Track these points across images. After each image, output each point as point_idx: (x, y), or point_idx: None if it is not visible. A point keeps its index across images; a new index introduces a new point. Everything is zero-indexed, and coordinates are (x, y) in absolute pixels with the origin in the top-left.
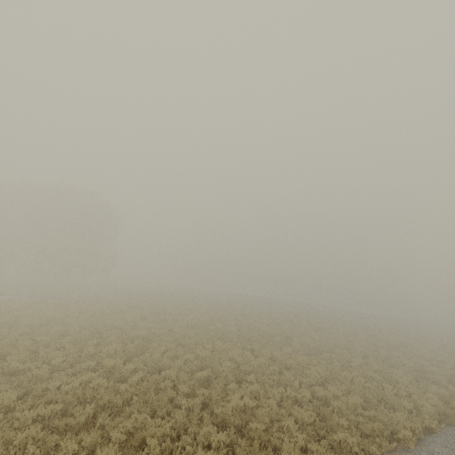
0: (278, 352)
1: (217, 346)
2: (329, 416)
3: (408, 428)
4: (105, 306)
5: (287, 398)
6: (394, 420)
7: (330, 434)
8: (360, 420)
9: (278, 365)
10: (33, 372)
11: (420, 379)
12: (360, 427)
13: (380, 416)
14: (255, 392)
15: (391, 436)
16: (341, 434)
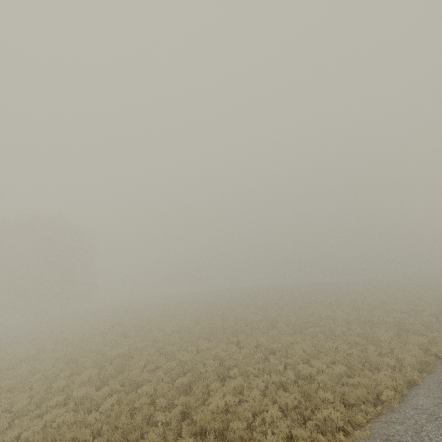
0: (263, 339)
1: (201, 346)
2: (314, 394)
3: (390, 387)
4: (85, 331)
5: (273, 384)
6: (378, 381)
7: (316, 412)
8: (345, 390)
9: (262, 351)
10: None
11: (401, 333)
12: (346, 397)
13: (364, 380)
14: (239, 387)
15: (377, 398)
16: (324, 411)
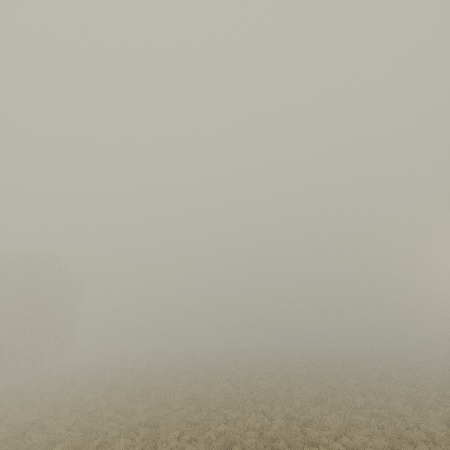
0: (289, 409)
1: (228, 416)
2: None
3: None
4: (80, 393)
5: None
6: None
7: None
8: None
9: (297, 423)
10: None
11: (417, 407)
12: None
13: None
14: None
15: None
16: None
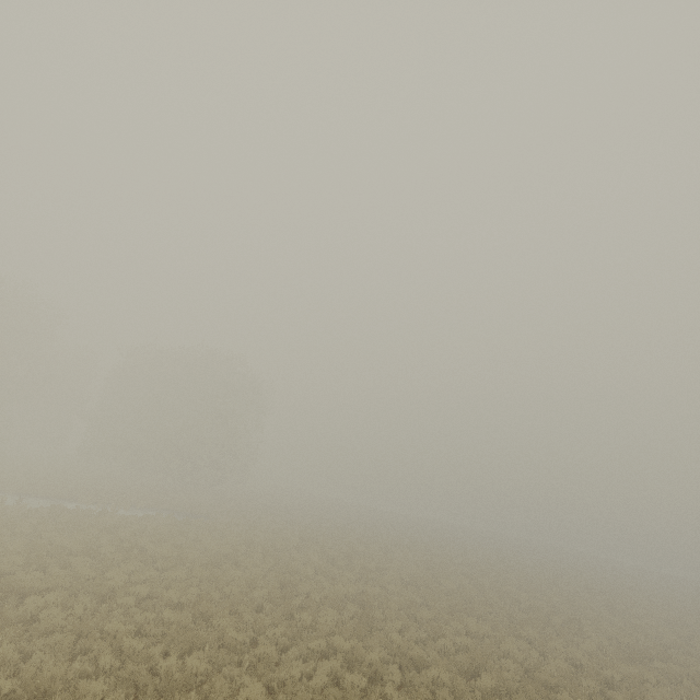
0: (577, 651)
1: (470, 627)
2: None
3: None
4: (270, 535)
5: None
6: None
7: None
8: None
9: (593, 677)
10: (260, 649)
11: None
12: None
13: None
14: None
15: None
16: None
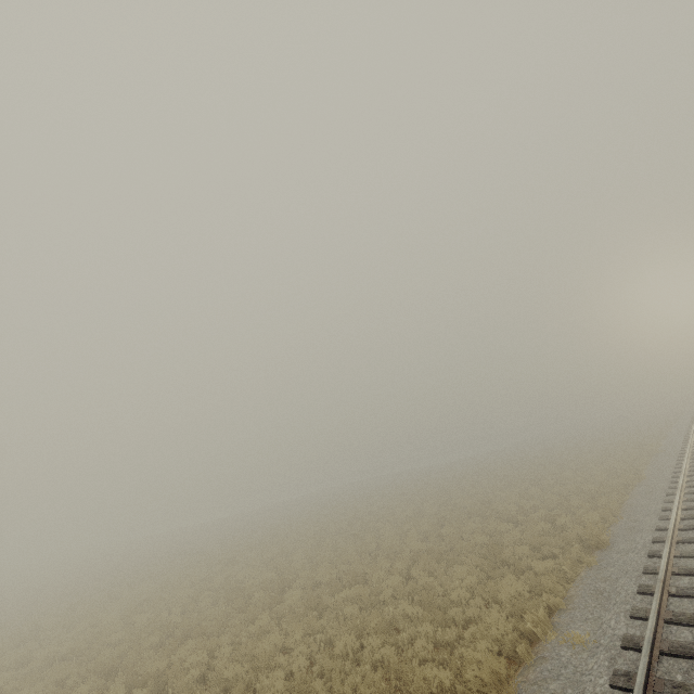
0: (225, 649)
1: None
2: None
3: None
4: None
5: None
6: None
7: None
8: None
9: None
10: None
11: (492, 572)
12: None
13: None
14: None
15: None
16: None
